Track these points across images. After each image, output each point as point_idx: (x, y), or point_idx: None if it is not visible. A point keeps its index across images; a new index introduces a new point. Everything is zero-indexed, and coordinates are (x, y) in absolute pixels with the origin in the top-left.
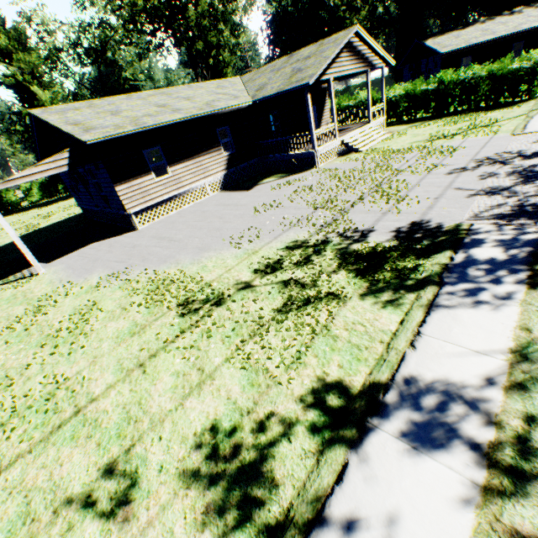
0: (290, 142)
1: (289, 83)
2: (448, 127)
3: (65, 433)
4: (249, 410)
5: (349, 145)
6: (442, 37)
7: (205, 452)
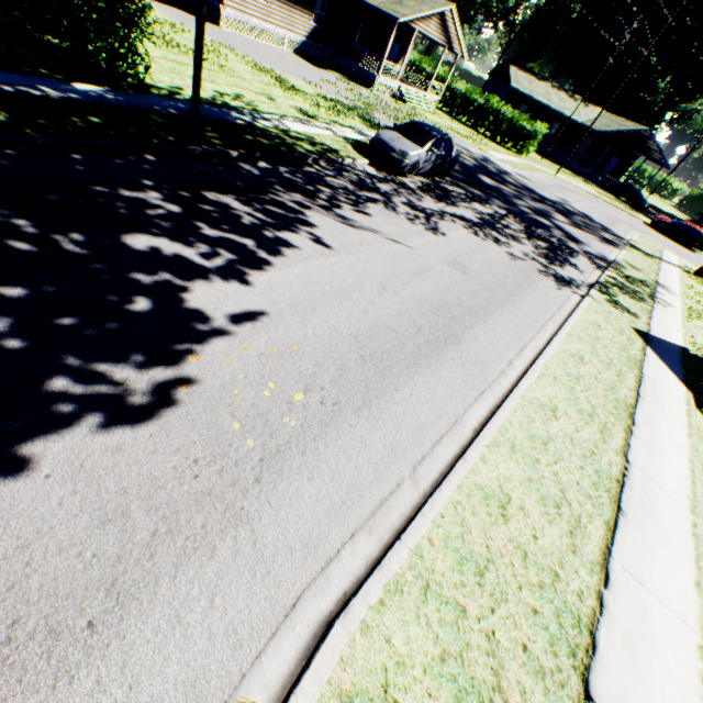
0: (365, 60)
1: (389, 8)
2: (465, 133)
3: (239, 80)
4: (312, 113)
5: (402, 94)
6: (523, 74)
7: (297, 109)
